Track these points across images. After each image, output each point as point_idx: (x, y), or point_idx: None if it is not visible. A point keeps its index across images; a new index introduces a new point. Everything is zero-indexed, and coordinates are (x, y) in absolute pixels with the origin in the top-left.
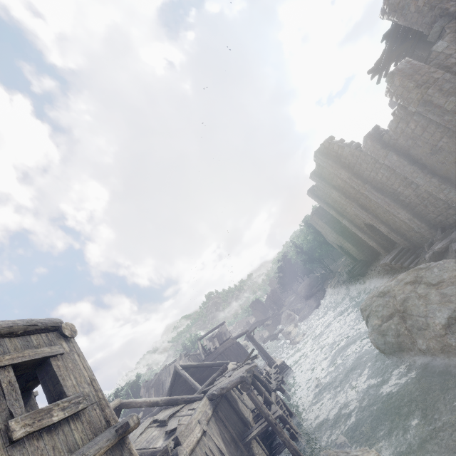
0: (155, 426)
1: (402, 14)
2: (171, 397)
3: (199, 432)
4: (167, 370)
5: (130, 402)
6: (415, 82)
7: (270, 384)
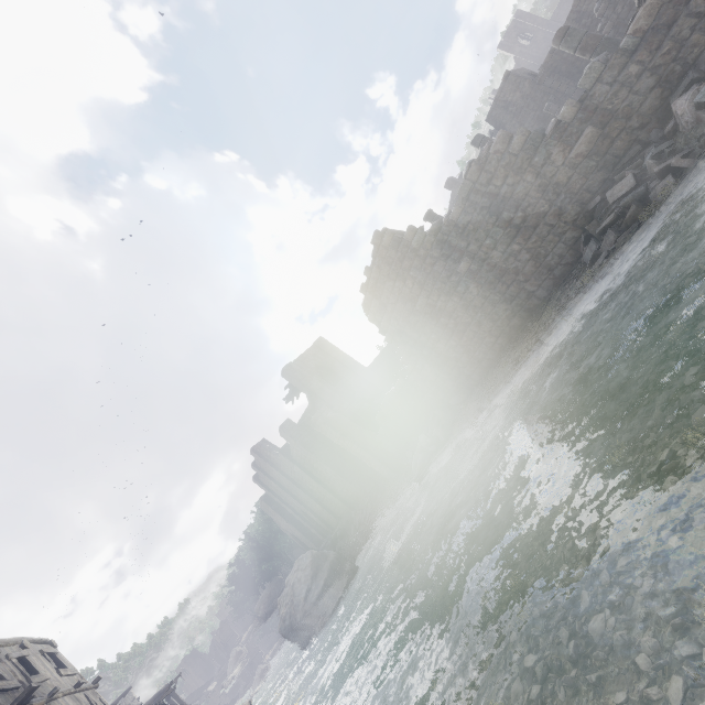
0: None
1: (292, 381)
2: None
3: None
4: None
5: None
6: (291, 435)
7: None
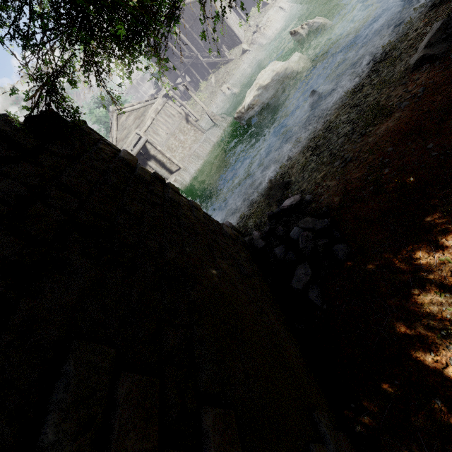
0: None
1: None
2: None
3: None
4: None
5: None
6: None
7: None
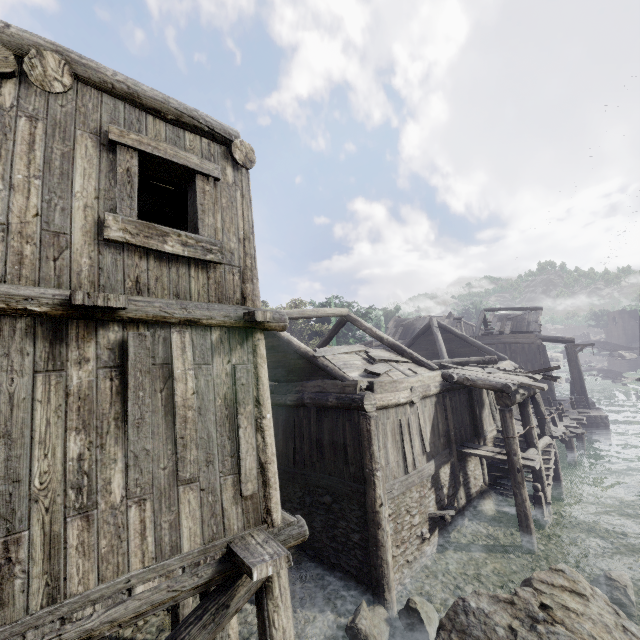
0: (363, 357)
1: None
2: (398, 344)
3: (405, 398)
4: (426, 321)
5: (356, 319)
6: None
7: (552, 425)
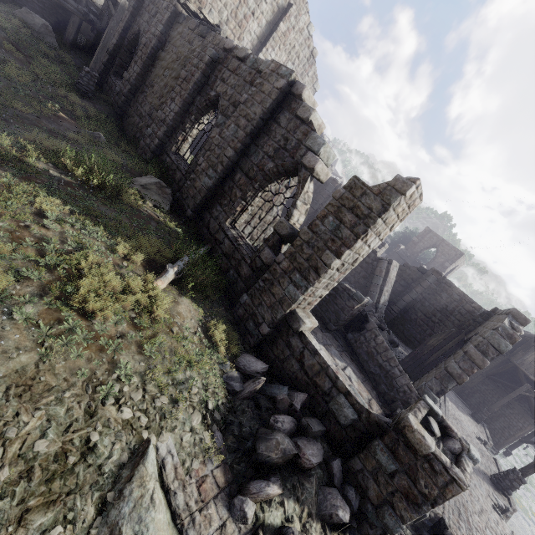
0: None
1: None
2: None
3: None
4: None
5: None
6: None
7: None
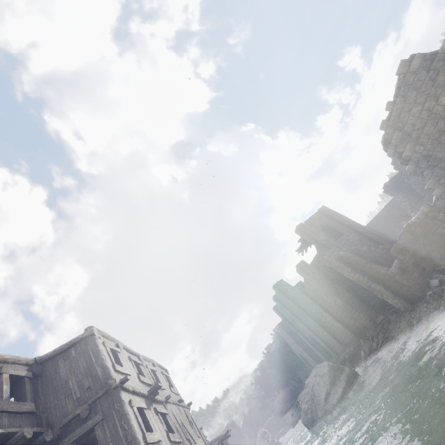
0: None
1: (303, 236)
2: None
3: None
4: None
5: None
6: (305, 272)
7: None
